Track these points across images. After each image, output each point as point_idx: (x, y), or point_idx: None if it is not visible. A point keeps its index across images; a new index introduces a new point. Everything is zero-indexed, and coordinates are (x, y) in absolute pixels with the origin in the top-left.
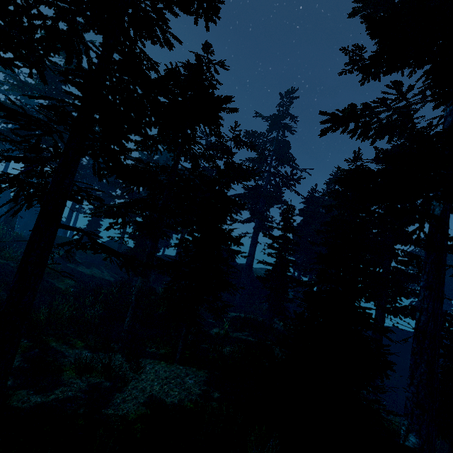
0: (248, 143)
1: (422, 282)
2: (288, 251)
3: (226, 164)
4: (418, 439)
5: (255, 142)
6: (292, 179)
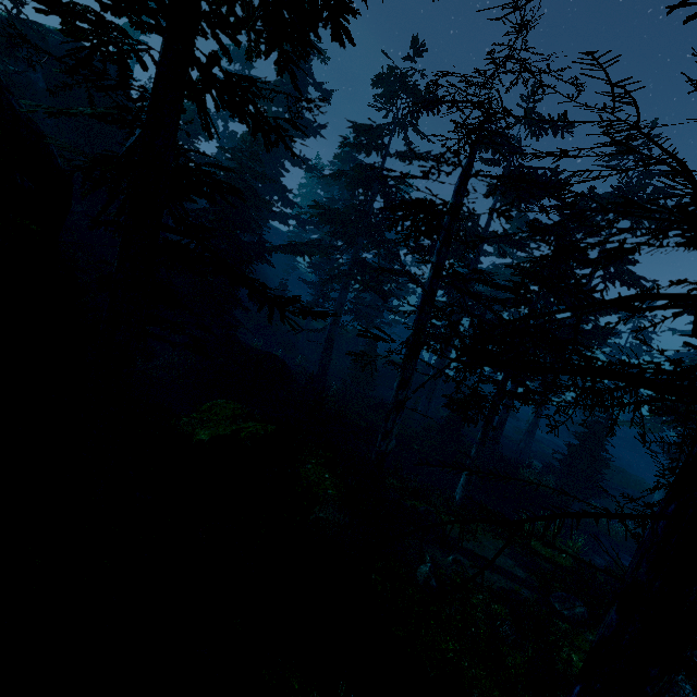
0: None
1: None
2: None
3: None
4: None
5: None
6: None
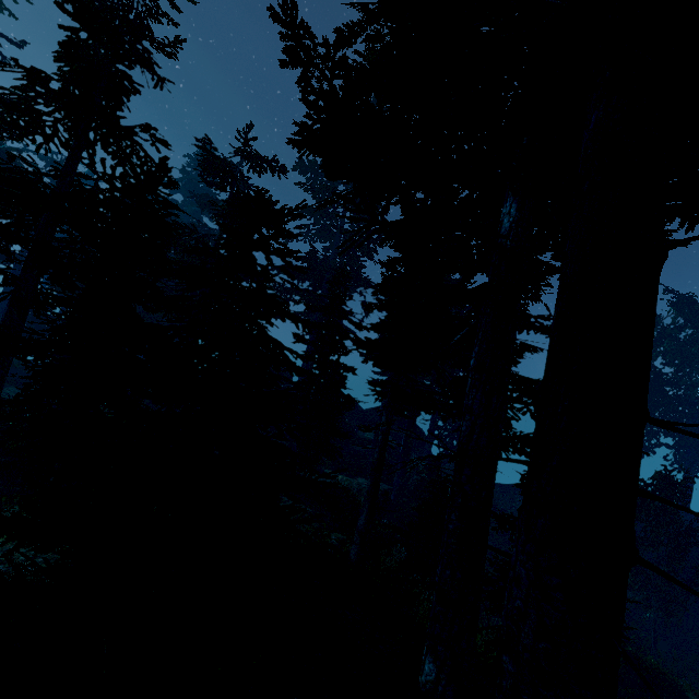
0: (270, 161)
1: (475, 359)
2: (334, 349)
3: (161, 161)
4: (436, 669)
5: (316, 181)
6: (370, 239)
